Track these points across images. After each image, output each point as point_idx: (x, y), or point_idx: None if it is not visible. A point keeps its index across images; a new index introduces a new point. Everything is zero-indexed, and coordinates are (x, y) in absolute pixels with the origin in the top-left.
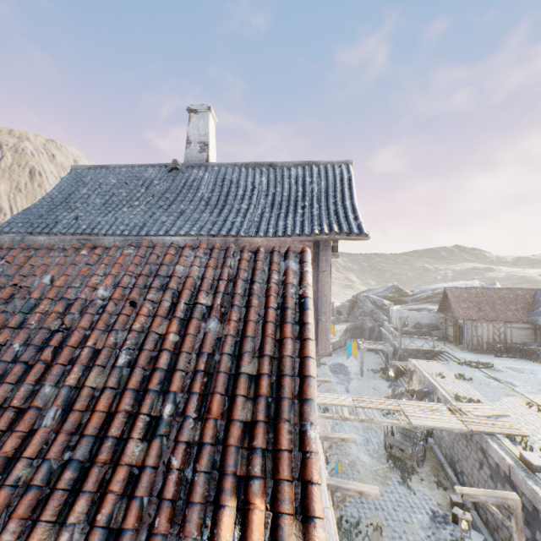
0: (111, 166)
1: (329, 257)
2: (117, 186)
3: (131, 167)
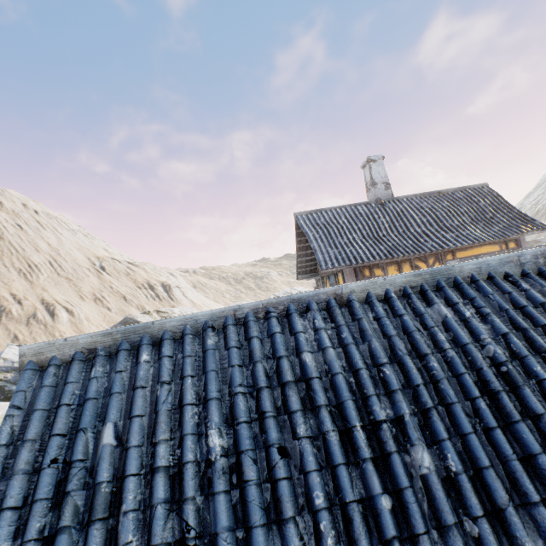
0: (326, 209)
1: (525, 246)
2: (352, 223)
3: (342, 208)
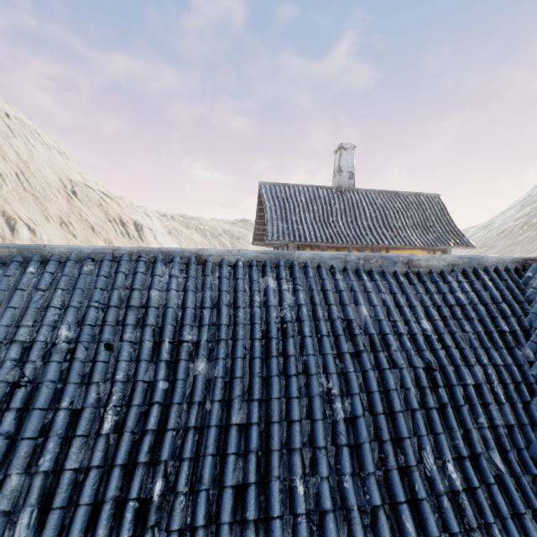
0: (290, 185)
1: None
2: (309, 203)
3: (305, 187)
